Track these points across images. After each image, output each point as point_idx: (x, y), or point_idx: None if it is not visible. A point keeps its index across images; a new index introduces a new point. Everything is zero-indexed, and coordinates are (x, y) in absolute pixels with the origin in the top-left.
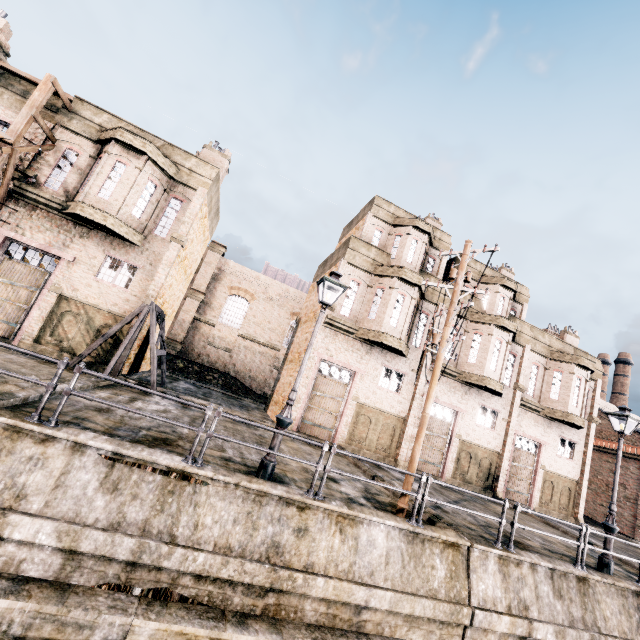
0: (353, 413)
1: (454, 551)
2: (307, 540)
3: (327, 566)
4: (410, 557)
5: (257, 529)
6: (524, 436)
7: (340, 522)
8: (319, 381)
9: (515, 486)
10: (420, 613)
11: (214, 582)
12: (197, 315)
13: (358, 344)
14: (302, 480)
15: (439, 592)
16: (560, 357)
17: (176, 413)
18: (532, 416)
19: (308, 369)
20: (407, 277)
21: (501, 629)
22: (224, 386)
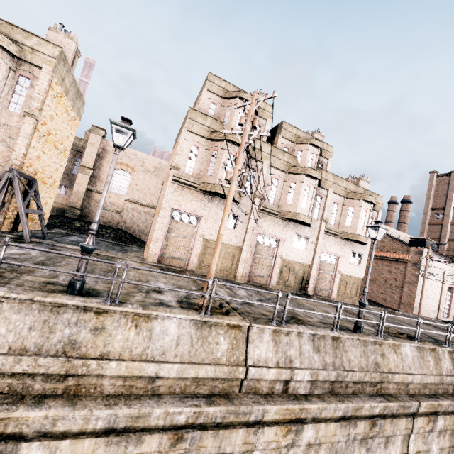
0: (201, 247)
1: (236, 330)
2: (104, 336)
3: (122, 352)
4: (198, 338)
5: (54, 332)
6: (327, 253)
7: (136, 320)
8: (173, 225)
9: (321, 286)
10: (203, 375)
11: (12, 376)
12: (89, 186)
13: (201, 195)
14: (122, 293)
15: (221, 359)
16: (353, 196)
17: (34, 255)
18: (333, 239)
19: (162, 217)
20: (234, 139)
21: (269, 377)
22: (115, 238)
